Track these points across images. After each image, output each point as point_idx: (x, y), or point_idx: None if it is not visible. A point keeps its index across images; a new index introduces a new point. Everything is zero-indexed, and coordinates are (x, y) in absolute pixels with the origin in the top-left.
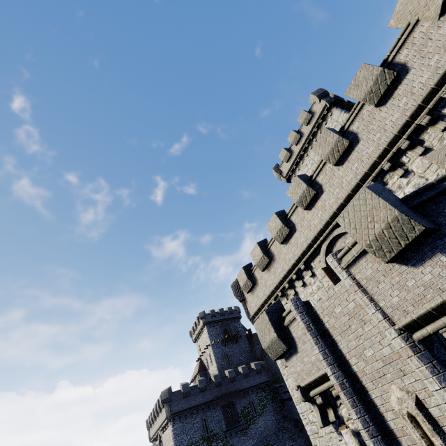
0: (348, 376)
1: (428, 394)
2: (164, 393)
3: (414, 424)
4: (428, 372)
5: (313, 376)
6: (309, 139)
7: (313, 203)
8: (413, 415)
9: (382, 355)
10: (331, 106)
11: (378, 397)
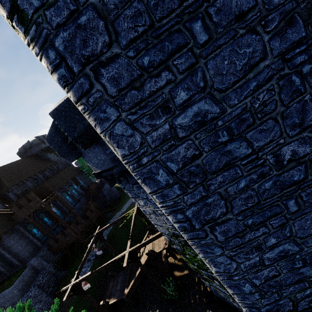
0: None
1: None
2: None
3: None
4: None
5: None
6: None
7: None
8: None
9: None
10: None
11: None
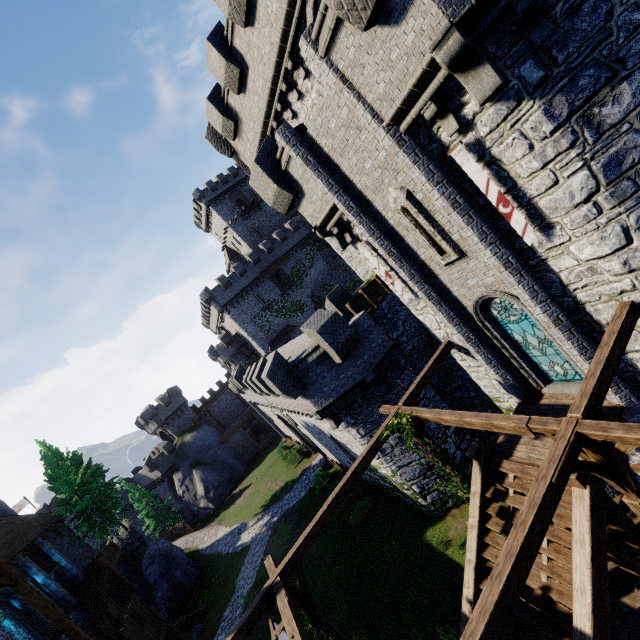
0: (354, 198)
1: (415, 183)
2: (203, 295)
3: (406, 214)
4: (411, 163)
5: (325, 212)
6: None
7: None
8: (405, 207)
9: (380, 162)
10: None
11: (380, 205)
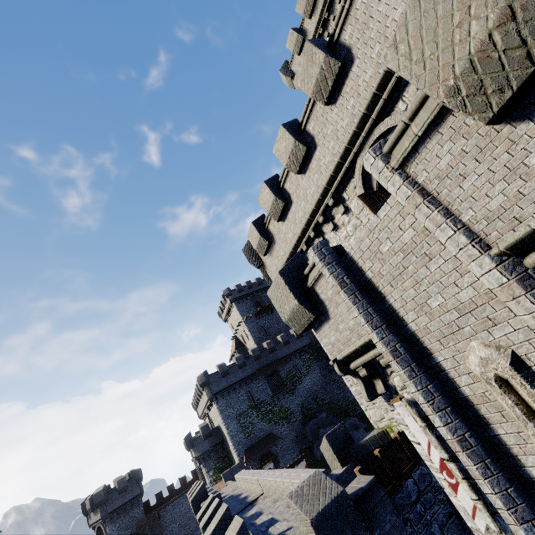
0: (402, 339)
1: (534, 346)
2: (201, 378)
3: (504, 389)
4: None
5: (353, 346)
6: (329, 1)
7: (339, 89)
8: (505, 378)
9: (459, 302)
10: None
11: (447, 359)
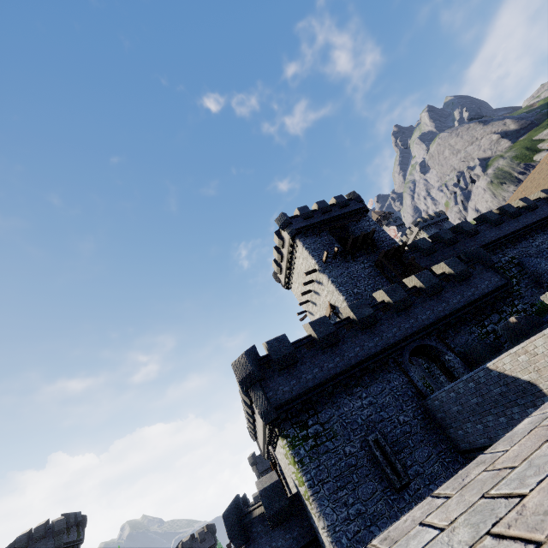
0: None
1: None
2: (250, 459)
3: None
4: None
5: None
6: (289, 261)
7: (256, 422)
8: None
9: None
10: (295, 237)
11: None
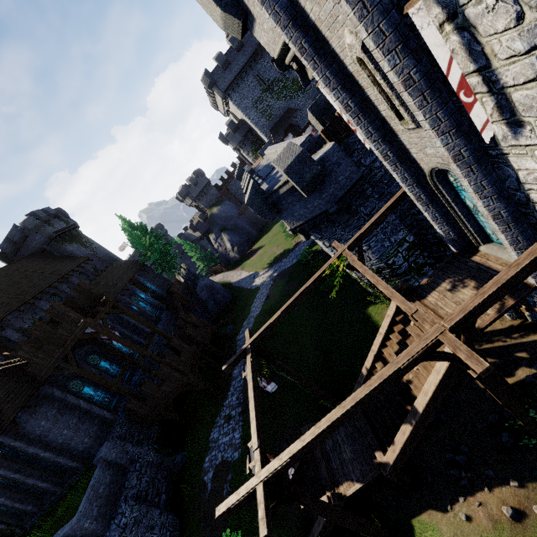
0: (307, 33)
1: None
2: (204, 80)
3: (362, 67)
4: (356, 20)
5: (279, 46)
6: None
7: None
8: (362, 59)
9: None
10: None
11: (337, 46)
